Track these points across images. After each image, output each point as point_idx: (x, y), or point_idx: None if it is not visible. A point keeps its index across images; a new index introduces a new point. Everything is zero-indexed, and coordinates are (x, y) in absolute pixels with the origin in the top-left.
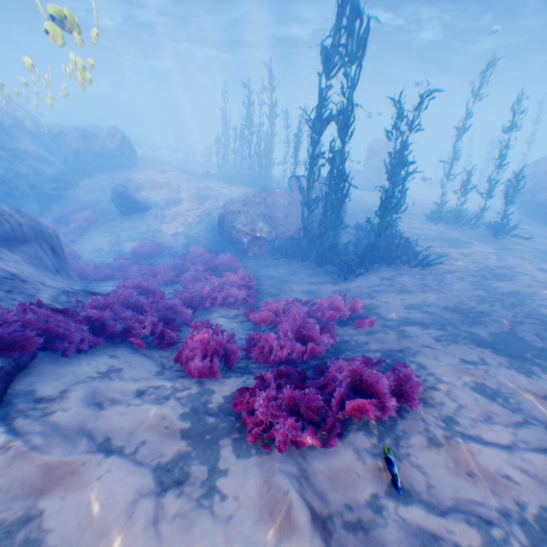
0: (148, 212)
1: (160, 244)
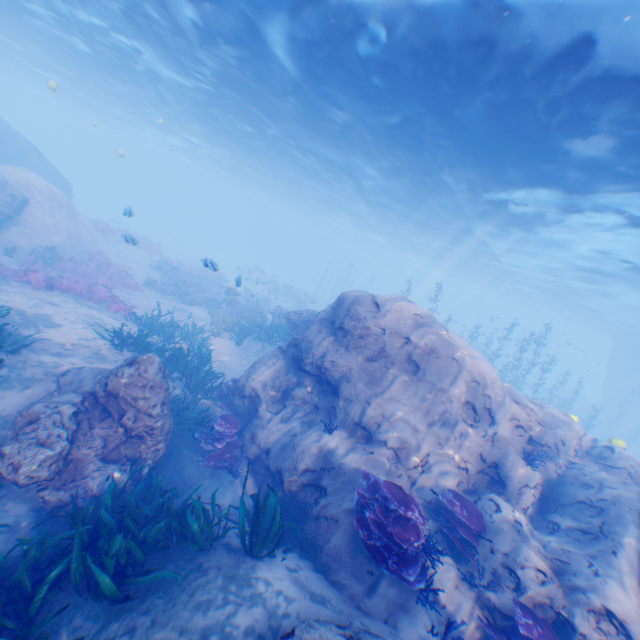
0: None
1: None
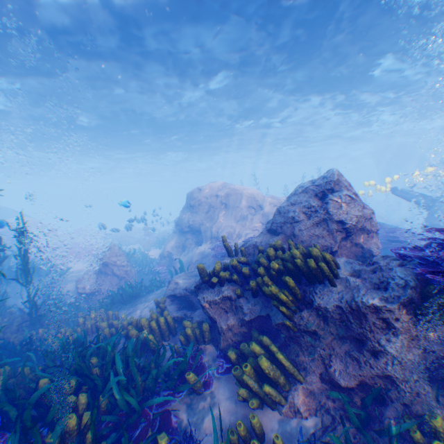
0: None
1: None
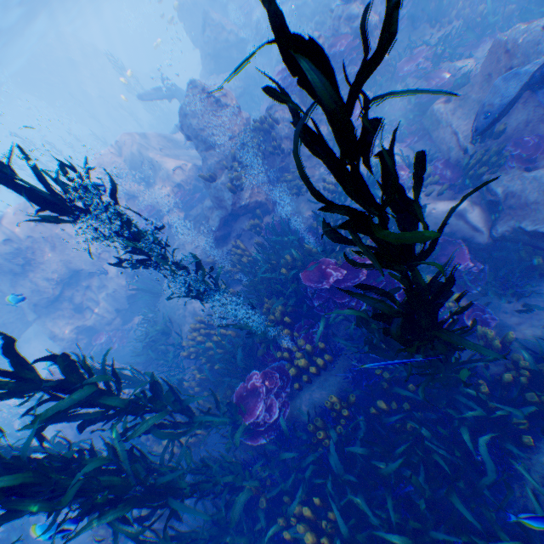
0: None
1: None
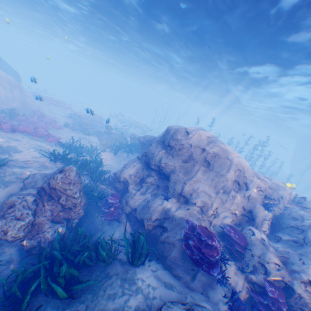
0: None
1: None
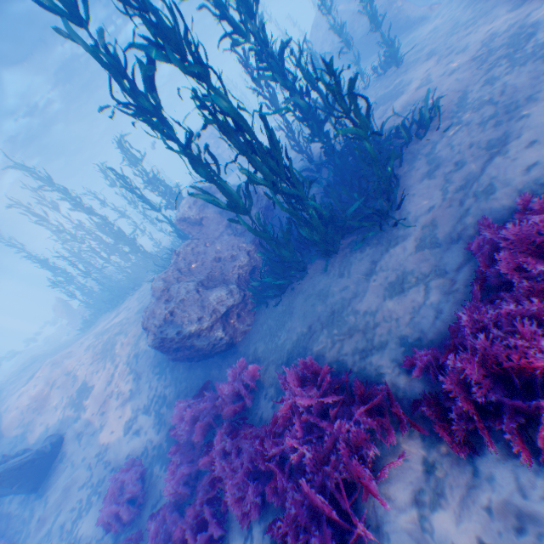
0: (65, 444)
1: (127, 466)
